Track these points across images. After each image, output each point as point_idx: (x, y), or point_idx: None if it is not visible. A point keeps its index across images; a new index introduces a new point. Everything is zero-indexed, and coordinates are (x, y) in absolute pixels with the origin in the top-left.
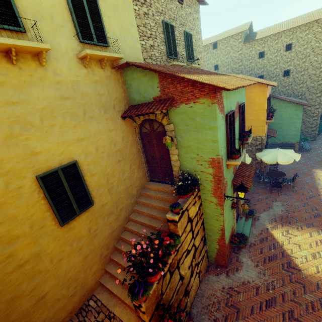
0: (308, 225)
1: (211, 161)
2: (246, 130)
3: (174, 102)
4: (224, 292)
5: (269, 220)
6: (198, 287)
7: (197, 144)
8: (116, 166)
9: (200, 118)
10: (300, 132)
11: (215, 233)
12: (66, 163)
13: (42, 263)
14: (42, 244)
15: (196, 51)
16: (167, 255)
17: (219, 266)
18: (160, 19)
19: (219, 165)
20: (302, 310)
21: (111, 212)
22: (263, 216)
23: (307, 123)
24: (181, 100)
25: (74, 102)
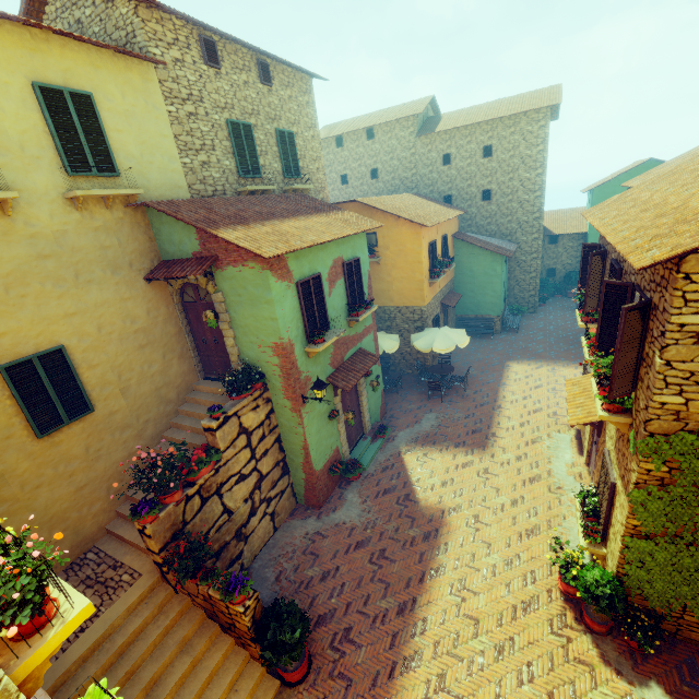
0: (457, 445)
1: (275, 347)
2: (398, 295)
3: (219, 262)
4: (306, 538)
5: (408, 440)
6: (272, 536)
7: (256, 322)
8: (137, 355)
9: (253, 288)
10: (501, 299)
11: (297, 455)
12: (46, 349)
13: (7, 488)
14: (7, 462)
15: (307, 159)
16: (187, 467)
17: (311, 508)
18: (223, 118)
19: (284, 353)
20: (398, 547)
21: (127, 424)
22: (403, 434)
23: (522, 283)
24: (228, 261)
25: (60, 261)
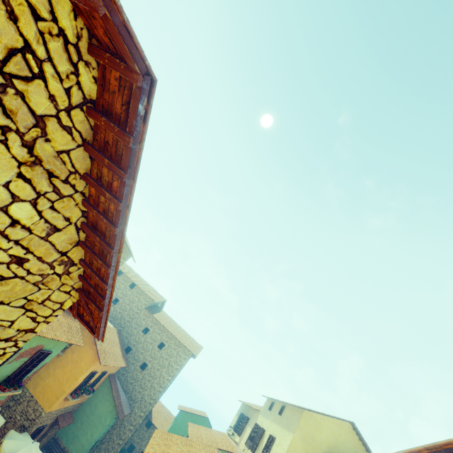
0: None
1: None
2: (43, 388)
3: None
4: None
5: None
6: None
7: None
8: None
9: None
10: (89, 446)
11: None
12: None
13: None
14: None
15: None
16: None
17: None
18: None
19: None
20: None
21: None
22: None
23: (112, 443)
24: None
25: None
